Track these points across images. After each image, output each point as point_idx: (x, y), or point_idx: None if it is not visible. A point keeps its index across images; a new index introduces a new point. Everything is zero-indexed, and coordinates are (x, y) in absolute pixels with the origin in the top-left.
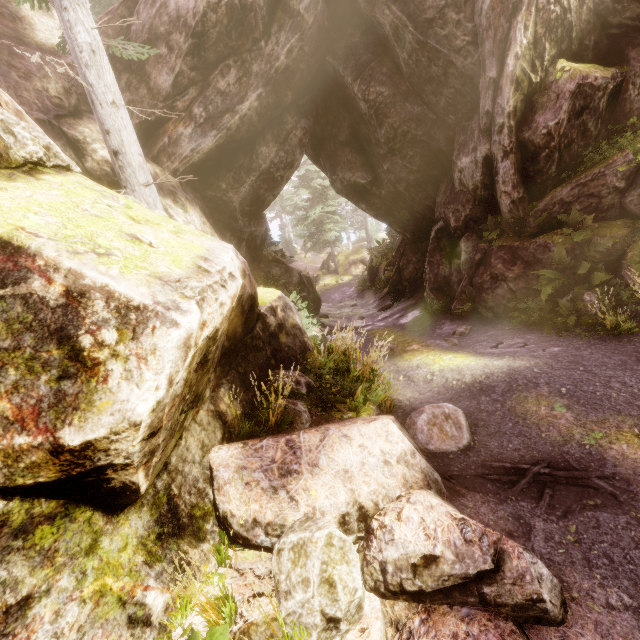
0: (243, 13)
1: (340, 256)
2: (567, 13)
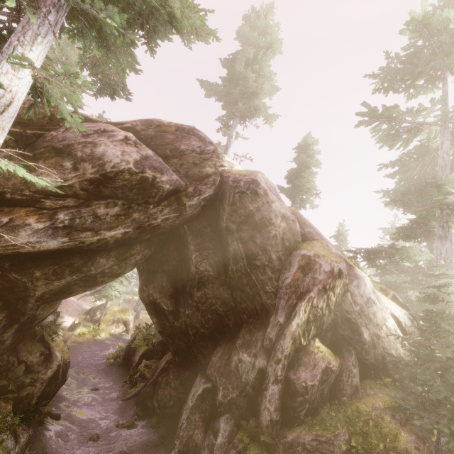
0: (150, 186)
1: (110, 309)
2: (324, 316)
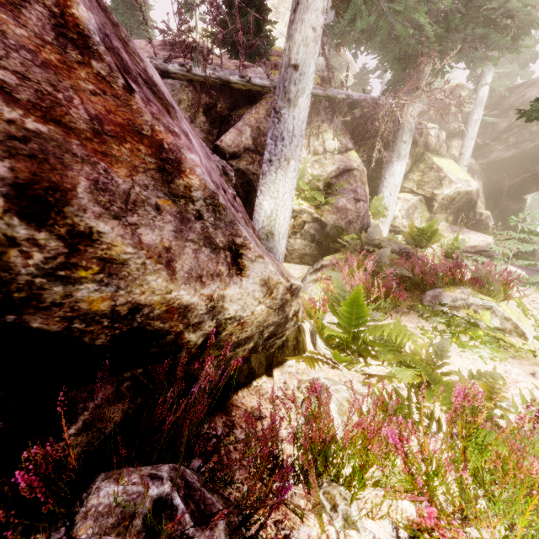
0: None
1: None
2: None
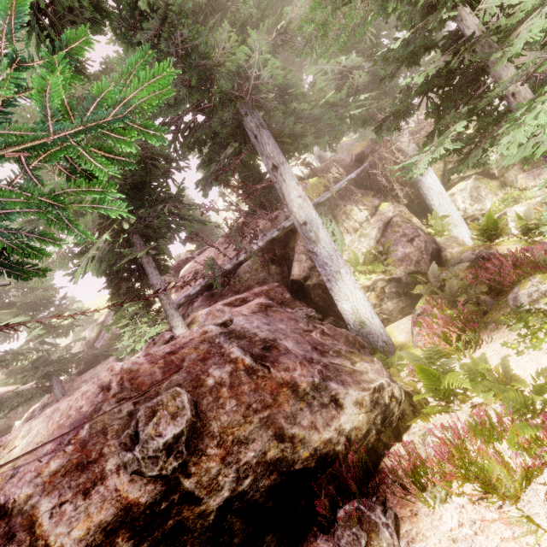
0: None
1: None
2: None
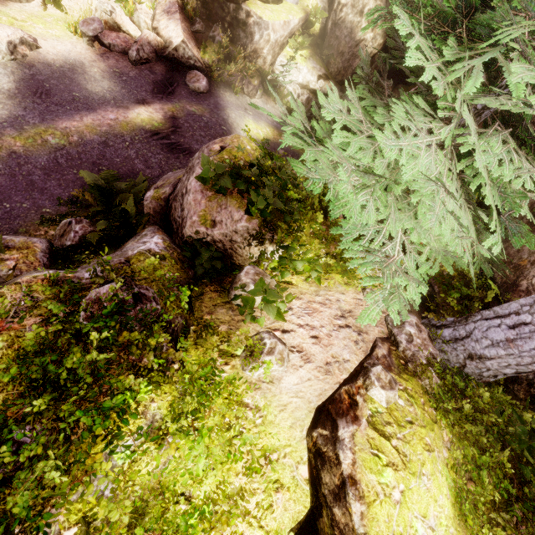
0: None
1: None
2: None
